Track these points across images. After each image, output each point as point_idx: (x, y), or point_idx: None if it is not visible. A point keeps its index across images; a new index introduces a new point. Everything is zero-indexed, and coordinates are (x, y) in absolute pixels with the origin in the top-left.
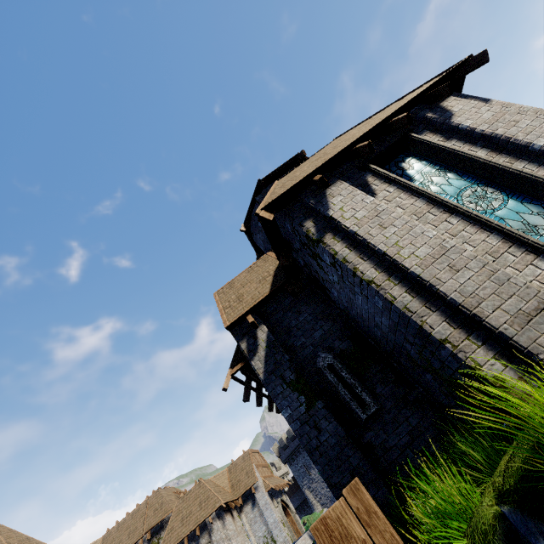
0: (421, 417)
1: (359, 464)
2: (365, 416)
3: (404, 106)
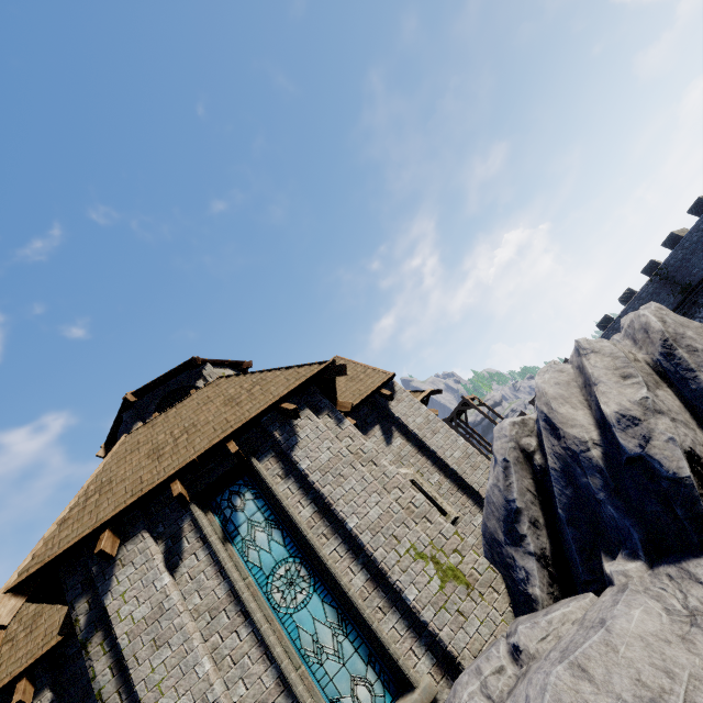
0: None
1: None
2: None
3: (247, 423)
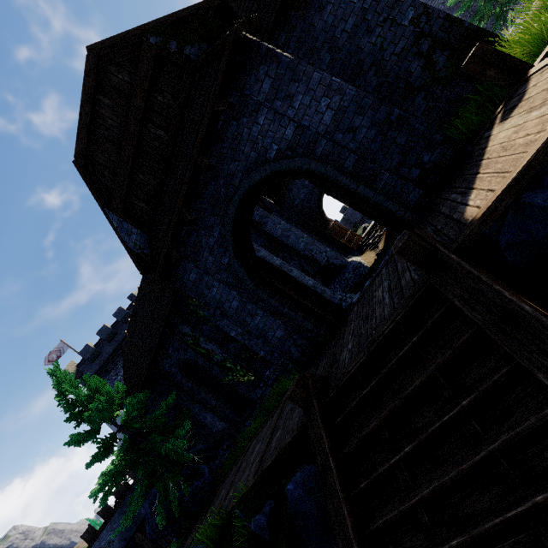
0: None
1: None
2: None
3: None
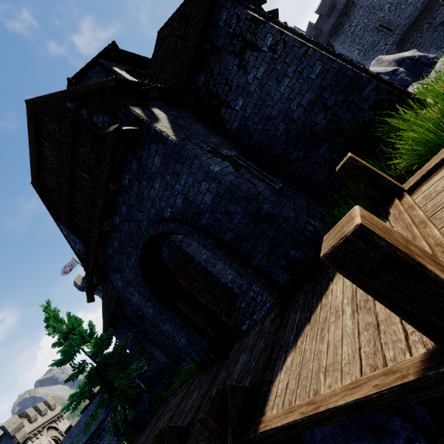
0: (305, 196)
1: (295, 207)
2: (278, 187)
3: None
